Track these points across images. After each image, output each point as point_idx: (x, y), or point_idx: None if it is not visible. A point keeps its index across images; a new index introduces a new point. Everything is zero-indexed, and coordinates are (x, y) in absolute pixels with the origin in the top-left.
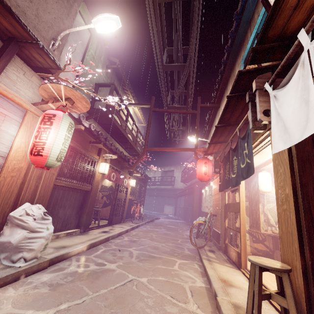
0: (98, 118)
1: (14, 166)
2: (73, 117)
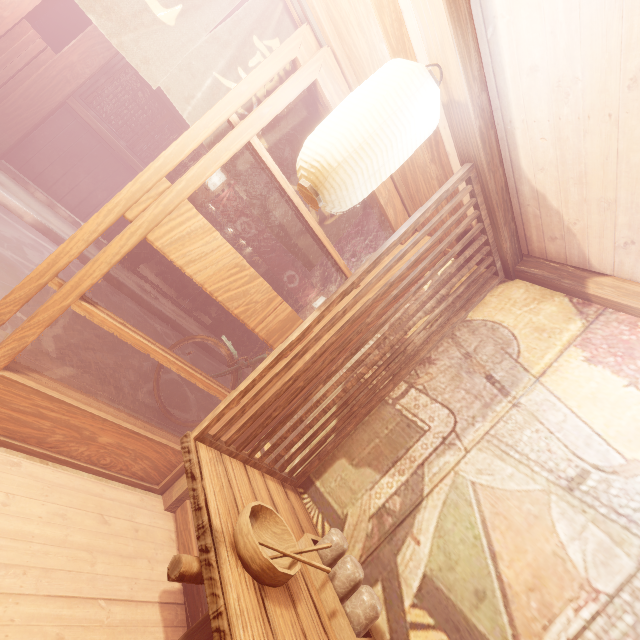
0: None
1: None
2: None
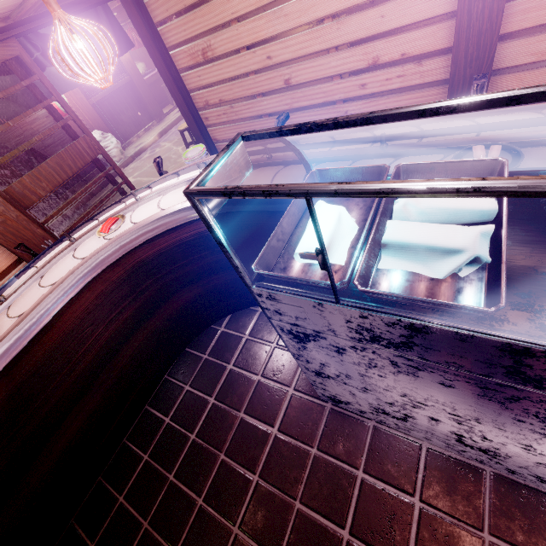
0: None
1: None
2: None
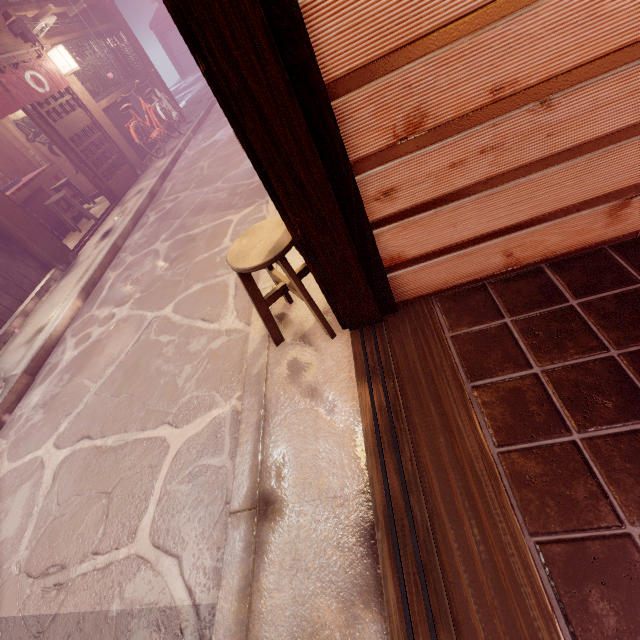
0: None
1: None
2: None
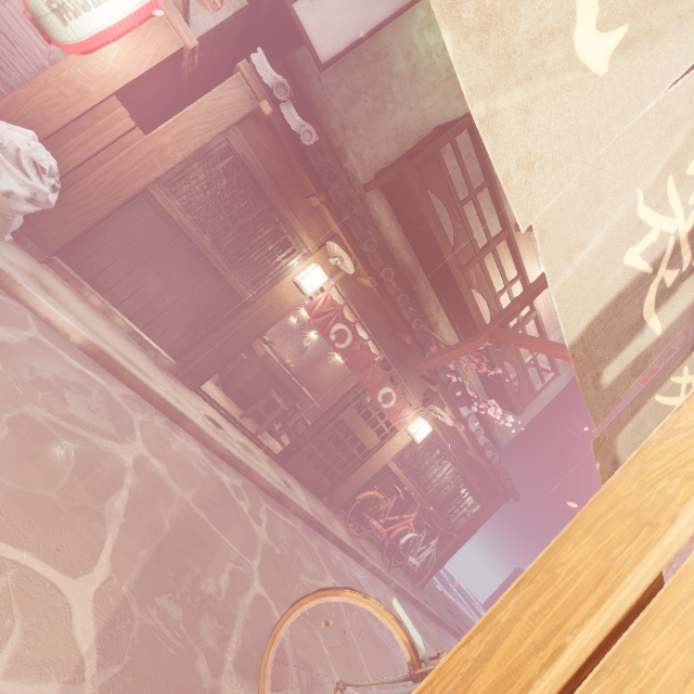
0: (397, 201)
1: (77, 79)
2: (262, 79)
